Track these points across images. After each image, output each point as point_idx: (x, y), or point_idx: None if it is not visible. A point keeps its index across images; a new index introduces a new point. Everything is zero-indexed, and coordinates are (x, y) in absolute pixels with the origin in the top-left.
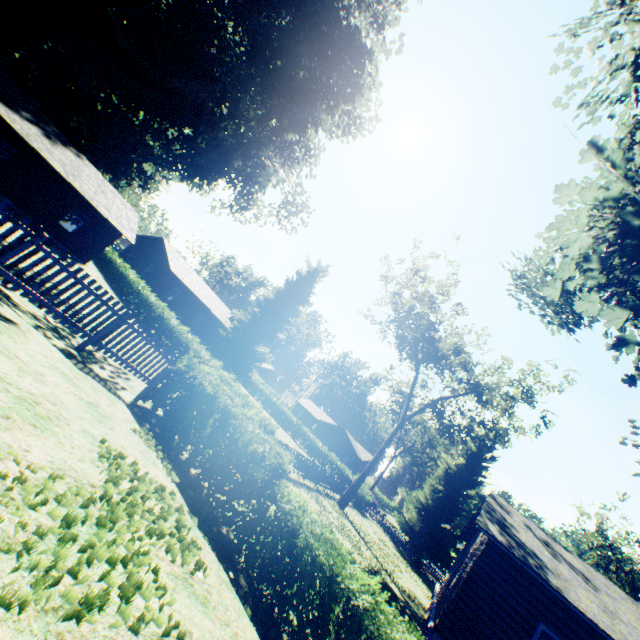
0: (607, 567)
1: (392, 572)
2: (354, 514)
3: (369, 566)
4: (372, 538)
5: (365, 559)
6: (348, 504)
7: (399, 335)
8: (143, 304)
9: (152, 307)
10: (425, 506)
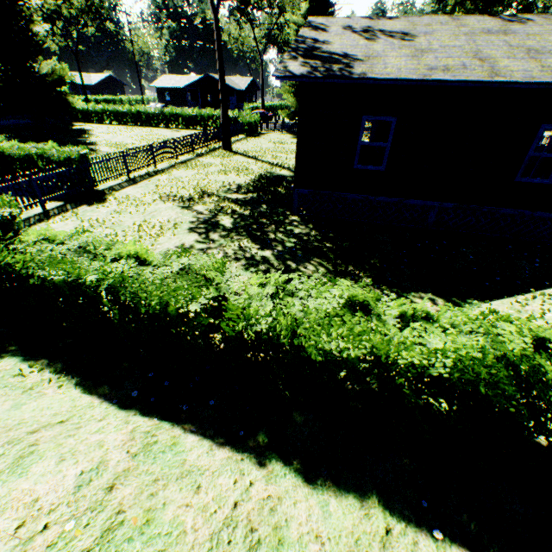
0: (464, 1)
1: (284, 162)
2: (246, 144)
3: (257, 177)
4: (265, 150)
5: (251, 175)
6: (240, 140)
7: None
8: None
9: None
10: (297, 86)
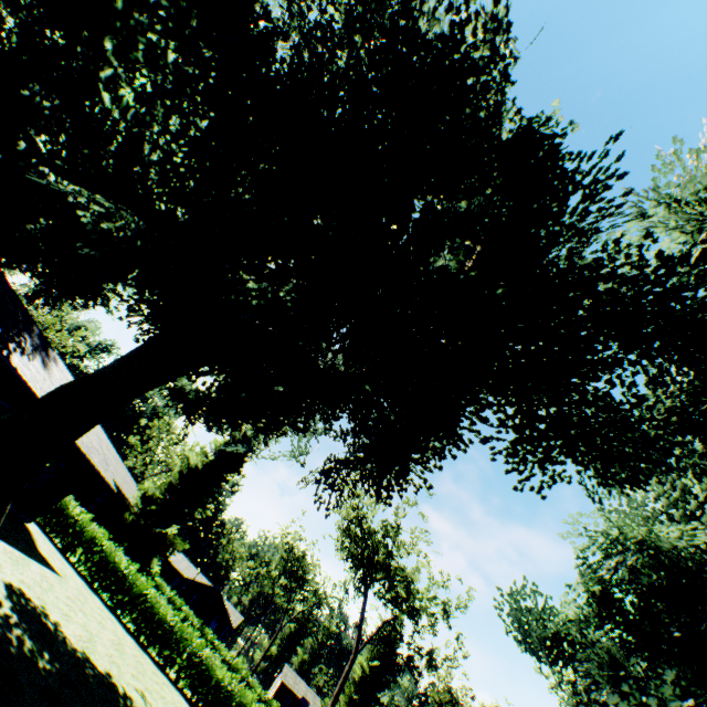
0: None
1: None
2: None
3: None
4: None
5: None
6: None
7: (360, 559)
8: (107, 570)
9: (127, 580)
10: None
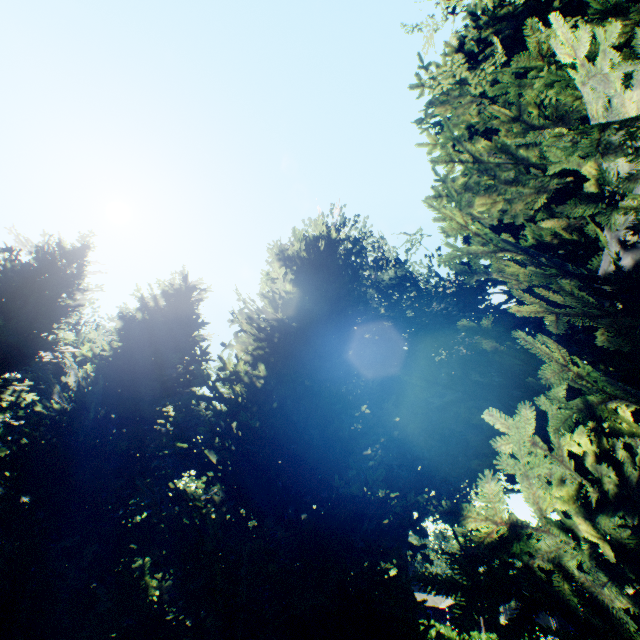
0: None
1: None
2: None
3: None
4: None
5: None
6: None
7: None
8: None
9: None
10: None
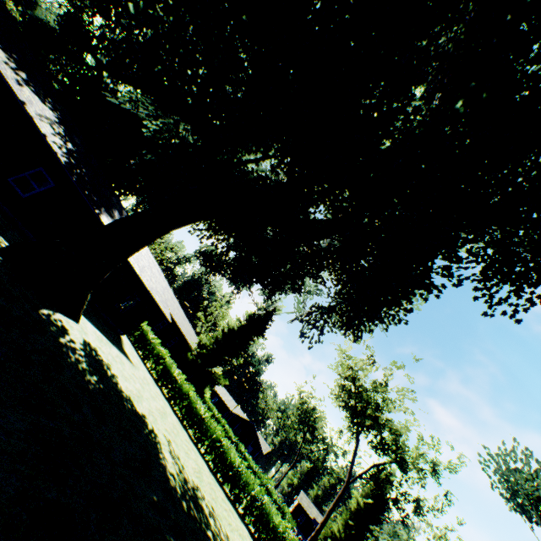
0: None
1: None
2: None
3: None
4: None
5: None
6: None
7: (352, 409)
8: (166, 375)
9: (177, 382)
10: (339, 539)
